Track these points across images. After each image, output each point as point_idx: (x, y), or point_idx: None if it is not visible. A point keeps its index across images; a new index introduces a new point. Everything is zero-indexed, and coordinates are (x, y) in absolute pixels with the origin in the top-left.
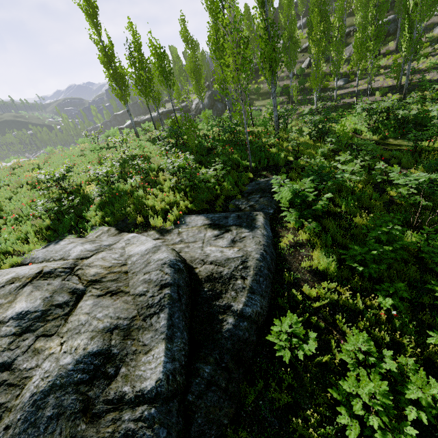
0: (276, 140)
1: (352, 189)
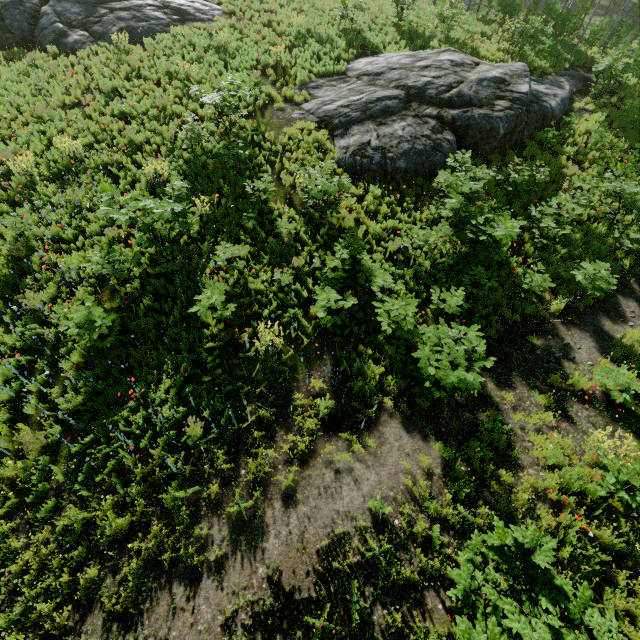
0: (599, 51)
1: None
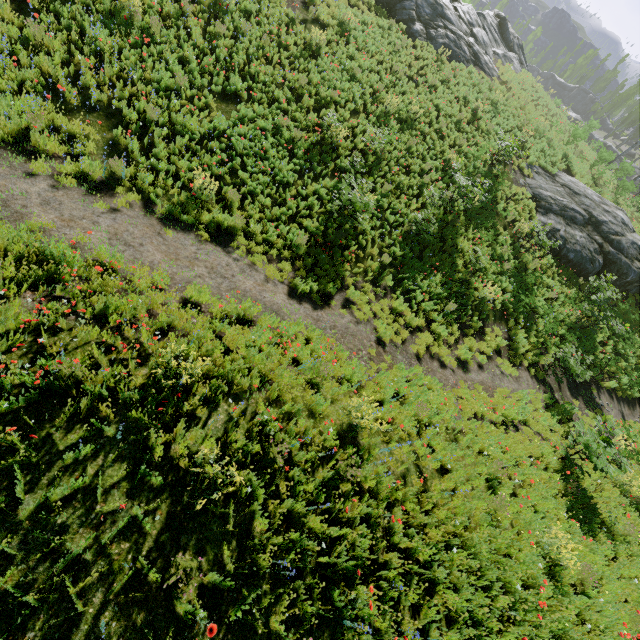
0: None
1: None
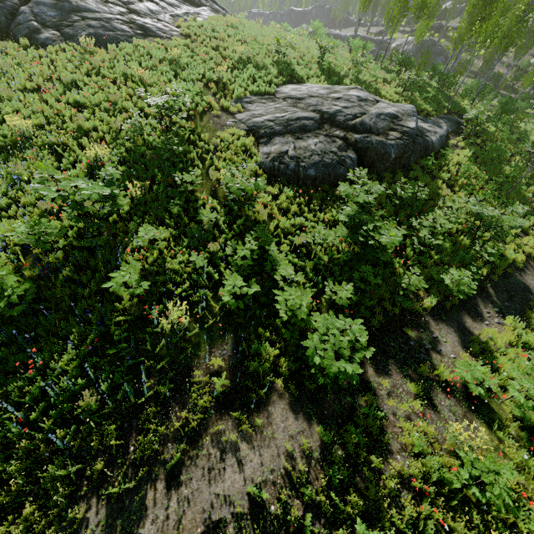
0: (469, 104)
1: (499, 145)
